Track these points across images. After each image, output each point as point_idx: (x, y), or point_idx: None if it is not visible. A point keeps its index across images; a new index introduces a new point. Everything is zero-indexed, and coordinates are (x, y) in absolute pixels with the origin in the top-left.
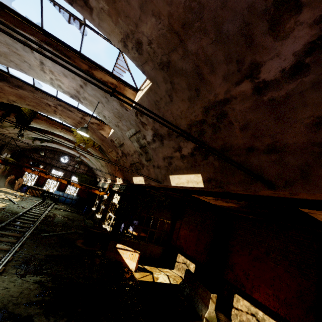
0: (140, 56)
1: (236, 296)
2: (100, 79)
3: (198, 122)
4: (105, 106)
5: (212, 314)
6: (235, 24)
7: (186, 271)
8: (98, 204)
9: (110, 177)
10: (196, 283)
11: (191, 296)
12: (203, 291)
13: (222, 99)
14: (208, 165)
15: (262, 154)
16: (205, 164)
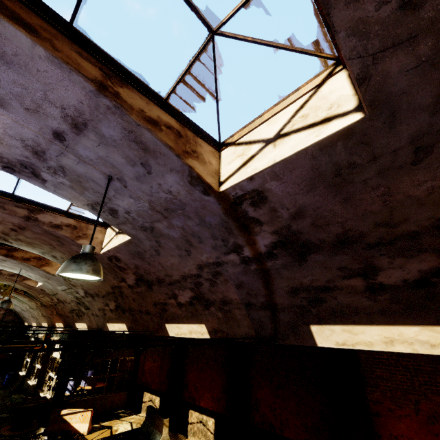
0: (57, 260)
1: (190, 412)
2: (22, 258)
3: (111, 292)
4: (29, 271)
5: (166, 438)
6: (106, 265)
7: (147, 409)
8: (31, 363)
9: (46, 322)
10: (155, 415)
11: (151, 431)
12: (159, 420)
13: (117, 286)
14: (127, 317)
15: (146, 314)
16: (125, 317)
